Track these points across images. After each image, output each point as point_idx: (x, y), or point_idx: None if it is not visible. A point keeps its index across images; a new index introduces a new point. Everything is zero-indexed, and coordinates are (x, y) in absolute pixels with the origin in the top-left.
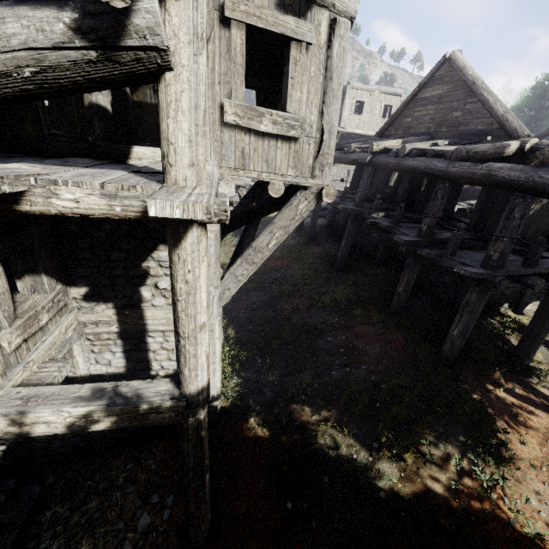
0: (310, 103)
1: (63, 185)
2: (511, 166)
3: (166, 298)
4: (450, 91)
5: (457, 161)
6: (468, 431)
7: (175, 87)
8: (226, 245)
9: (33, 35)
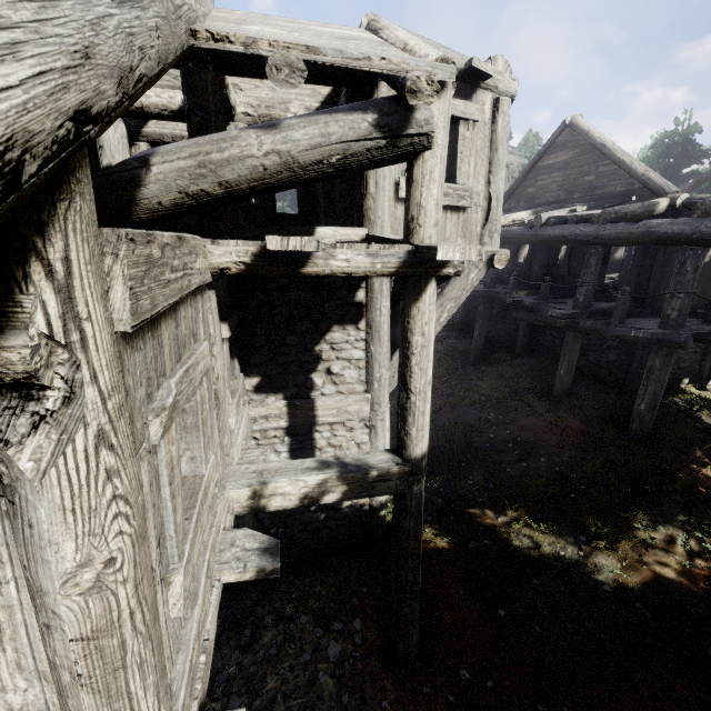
0: (477, 174)
1: (340, 248)
2: (672, 221)
3: (336, 385)
4: (577, 156)
5: (607, 224)
6: (687, 509)
7: (431, 162)
8: None
9: (346, 132)
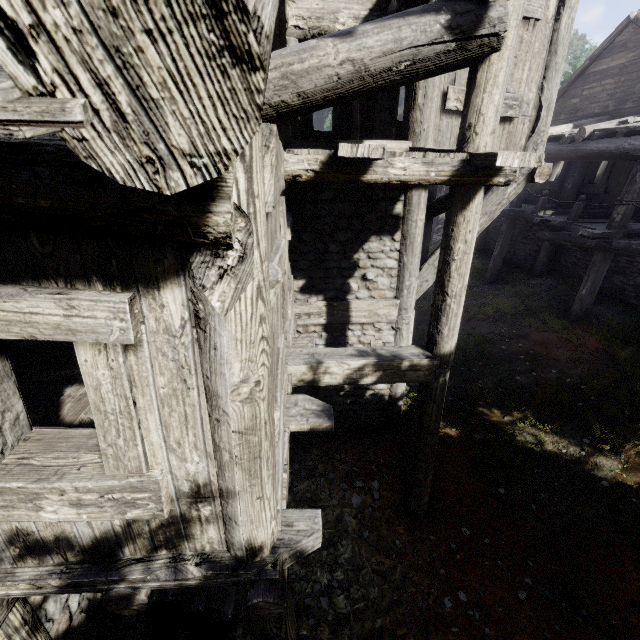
0: (530, 80)
1: (398, 156)
2: None
3: (370, 291)
4: (638, 58)
5: None
6: None
7: (496, 66)
8: None
9: (418, 36)
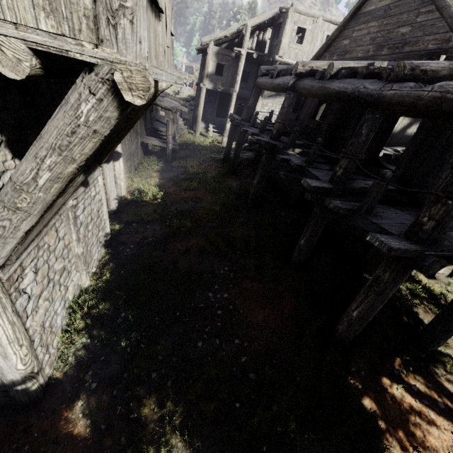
0: None
1: None
2: None
3: None
4: None
5: (397, 82)
6: None
7: None
8: (149, 170)
9: None
